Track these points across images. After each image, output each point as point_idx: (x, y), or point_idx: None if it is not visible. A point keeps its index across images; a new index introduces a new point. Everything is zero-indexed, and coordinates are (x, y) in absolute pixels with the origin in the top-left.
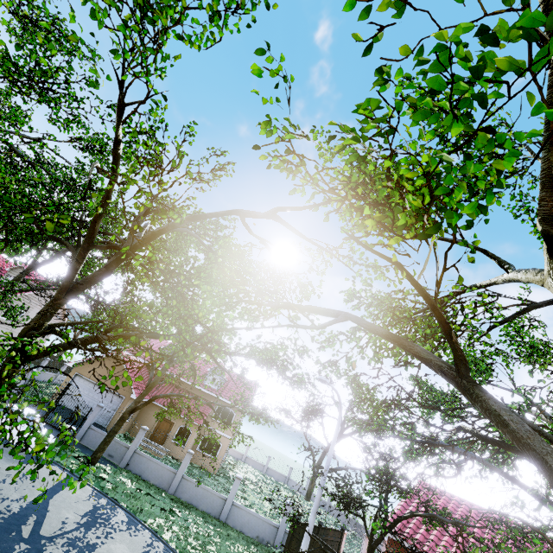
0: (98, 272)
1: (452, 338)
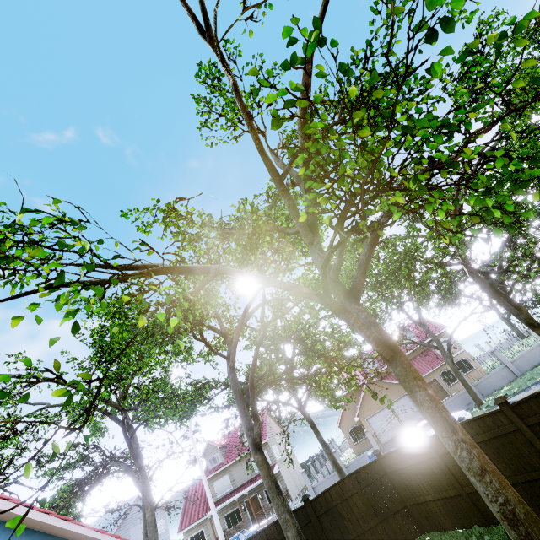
0: None
1: None
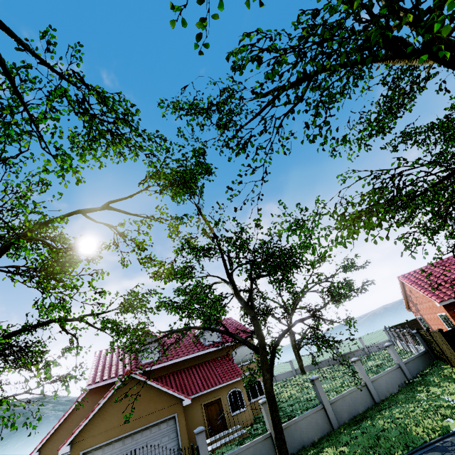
0: None
1: None
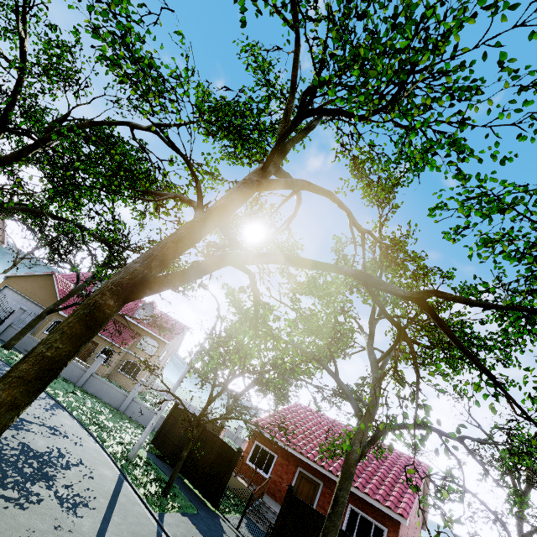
0: (10, 155)
1: (197, 185)
